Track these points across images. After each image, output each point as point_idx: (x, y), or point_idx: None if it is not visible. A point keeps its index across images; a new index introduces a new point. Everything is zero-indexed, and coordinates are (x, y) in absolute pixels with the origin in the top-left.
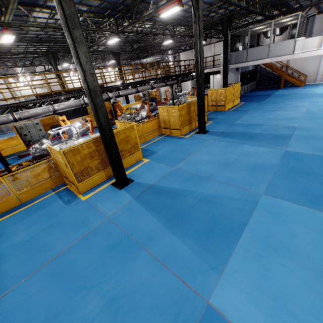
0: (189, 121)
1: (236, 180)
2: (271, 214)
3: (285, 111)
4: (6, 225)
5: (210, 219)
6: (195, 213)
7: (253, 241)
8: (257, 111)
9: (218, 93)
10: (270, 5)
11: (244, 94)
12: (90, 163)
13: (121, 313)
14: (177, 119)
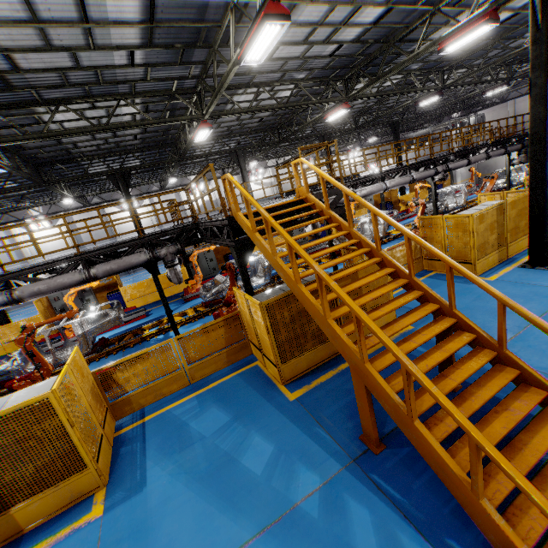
0: None
1: None
2: None
3: None
4: None
5: None
6: None
7: None
8: None
9: None
10: None
11: None
12: (489, 237)
13: None
14: None
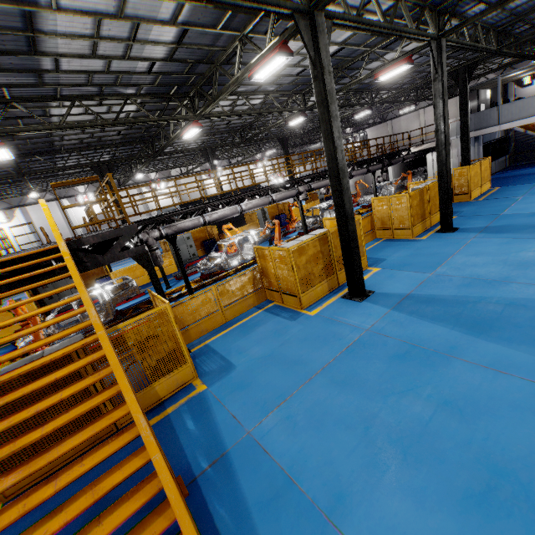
0: (422, 217)
1: None
2: None
3: None
4: (226, 343)
5: None
6: (509, 319)
7: None
8: (534, 195)
9: (455, 175)
10: (528, 40)
11: (490, 176)
12: (314, 268)
13: (469, 413)
14: (407, 213)
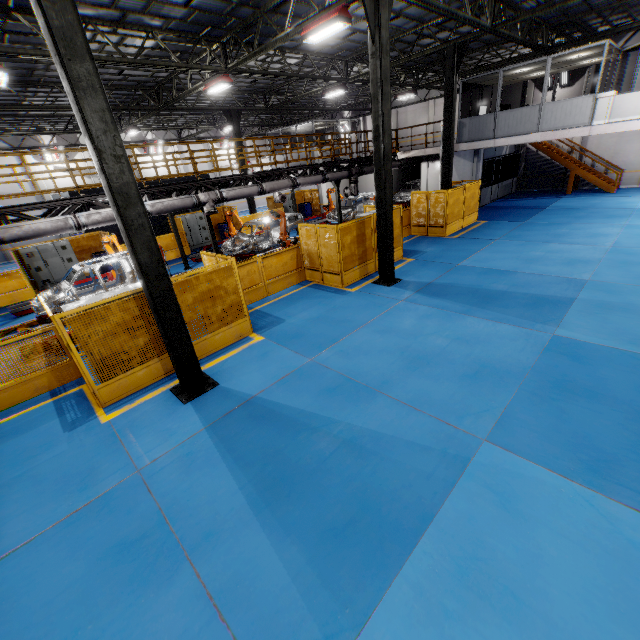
0: (362, 258)
1: (434, 401)
2: (493, 496)
3: (569, 244)
4: None
5: (354, 495)
6: (325, 477)
7: (438, 568)
8: (510, 241)
9: (432, 201)
10: (547, 25)
11: (489, 203)
12: (127, 343)
13: None
14: (335, 252)
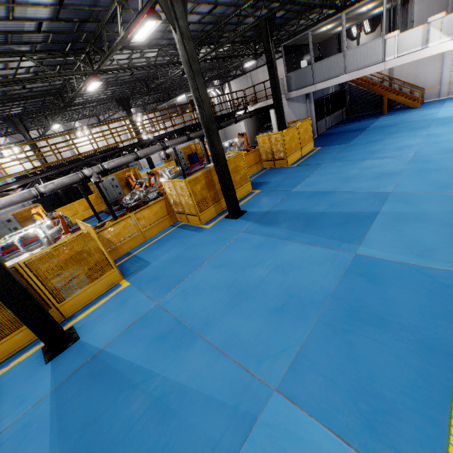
0: (214, 199)
1: (241, 343)
2: None
3: (380, 159)
4: None
5: None
6: (124, 451)
7: None
8: (335, 163)
9: (273, 140)
10: None
11: (325, 131)
12: None
13: None
14: (190, 199)
